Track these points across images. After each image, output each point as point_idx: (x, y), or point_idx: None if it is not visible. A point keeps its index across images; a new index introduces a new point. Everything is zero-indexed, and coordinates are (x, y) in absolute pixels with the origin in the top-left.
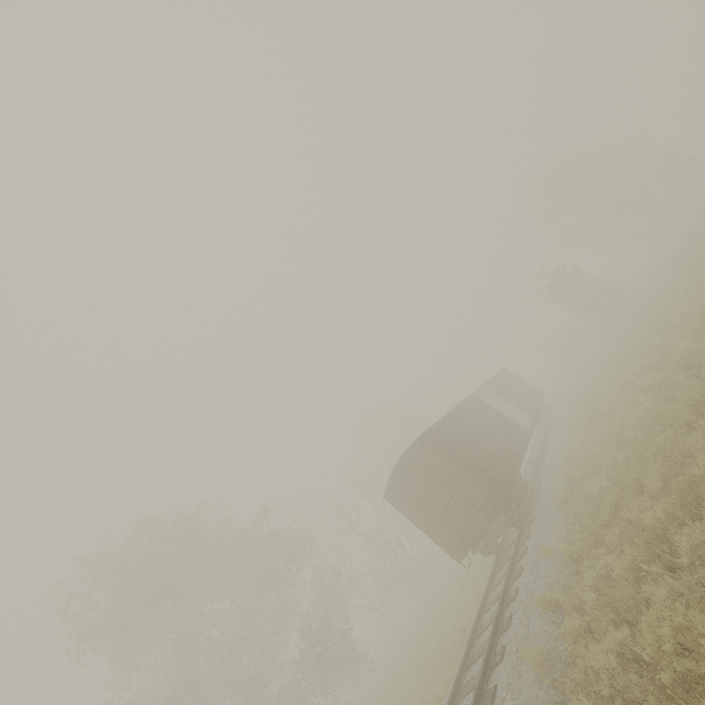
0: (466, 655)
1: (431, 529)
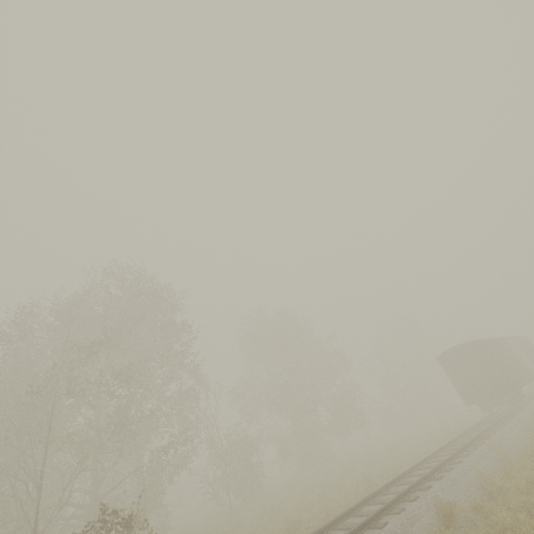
0: (469, 430)
1: (458, 384)
